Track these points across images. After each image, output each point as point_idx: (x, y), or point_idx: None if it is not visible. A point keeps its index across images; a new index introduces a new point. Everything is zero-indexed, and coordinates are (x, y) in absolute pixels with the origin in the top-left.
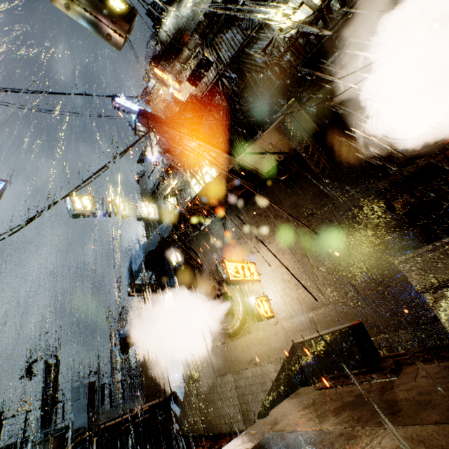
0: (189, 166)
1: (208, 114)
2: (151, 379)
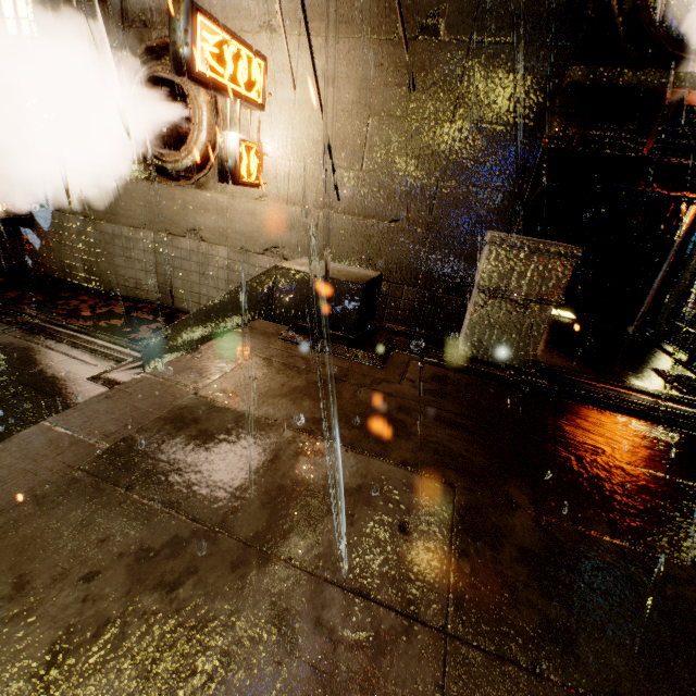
0: None
1: None
2: None
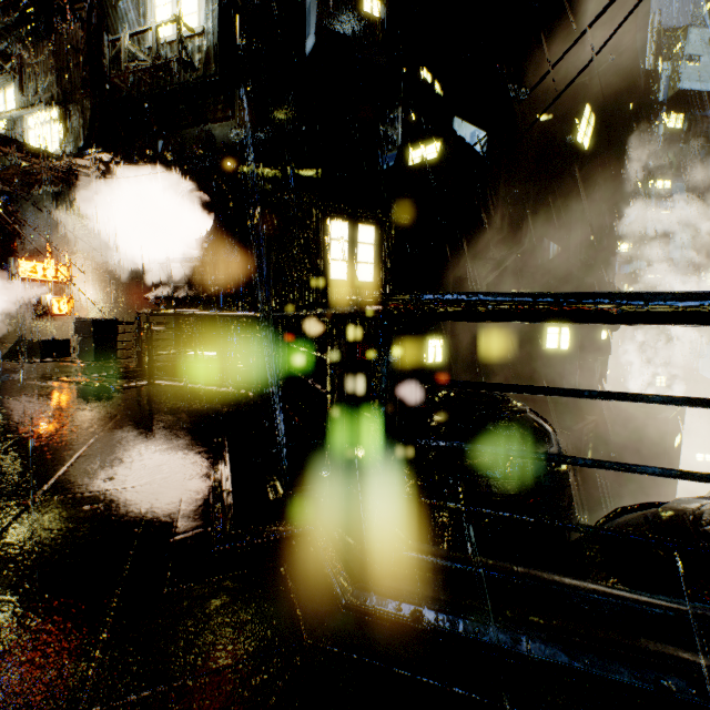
0: None
1: (69, 23)
2: None
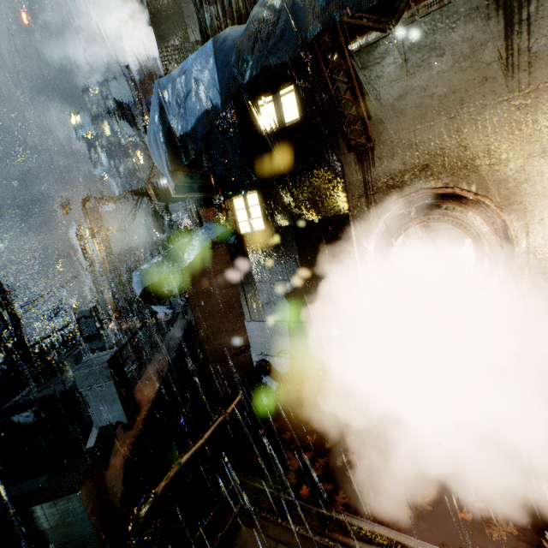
0: None
1: None
2: (218, 341)
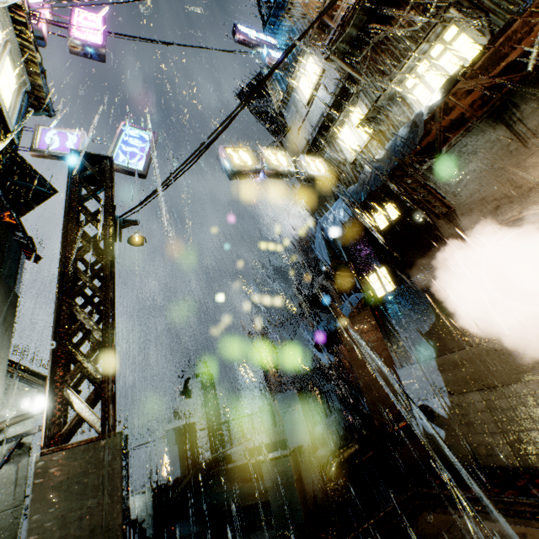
0: None
1: None
2: (376, 390)
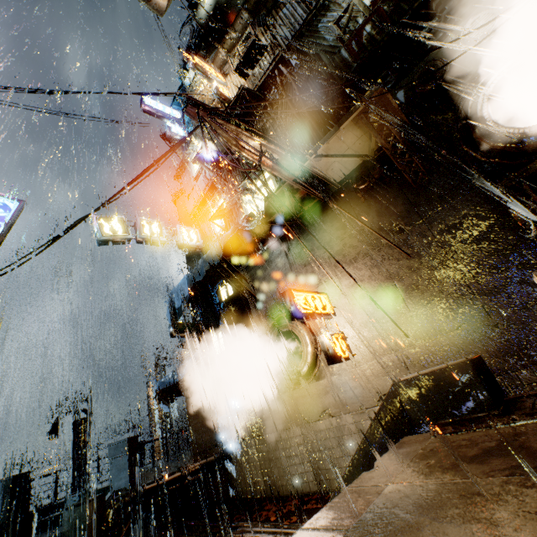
0: (250, 169)
1: (261, 113)
2: (201, 435)
